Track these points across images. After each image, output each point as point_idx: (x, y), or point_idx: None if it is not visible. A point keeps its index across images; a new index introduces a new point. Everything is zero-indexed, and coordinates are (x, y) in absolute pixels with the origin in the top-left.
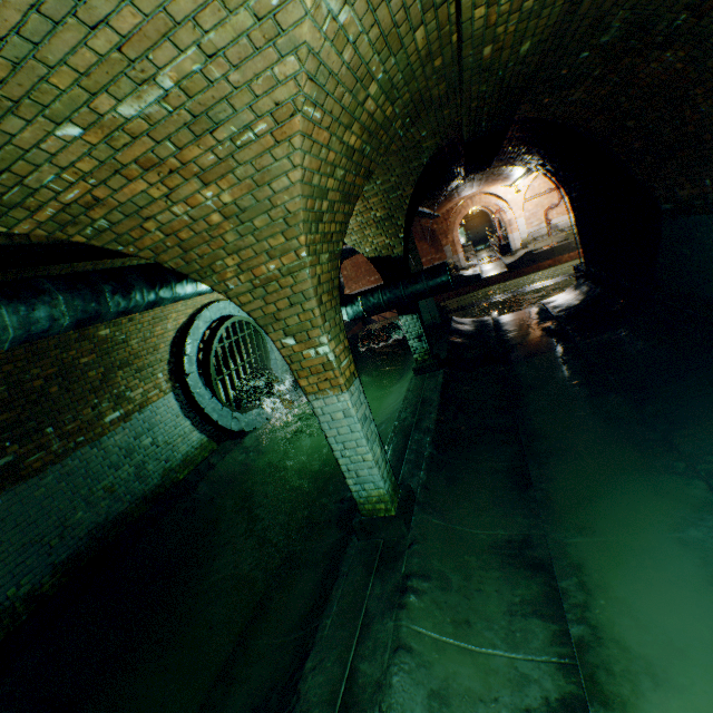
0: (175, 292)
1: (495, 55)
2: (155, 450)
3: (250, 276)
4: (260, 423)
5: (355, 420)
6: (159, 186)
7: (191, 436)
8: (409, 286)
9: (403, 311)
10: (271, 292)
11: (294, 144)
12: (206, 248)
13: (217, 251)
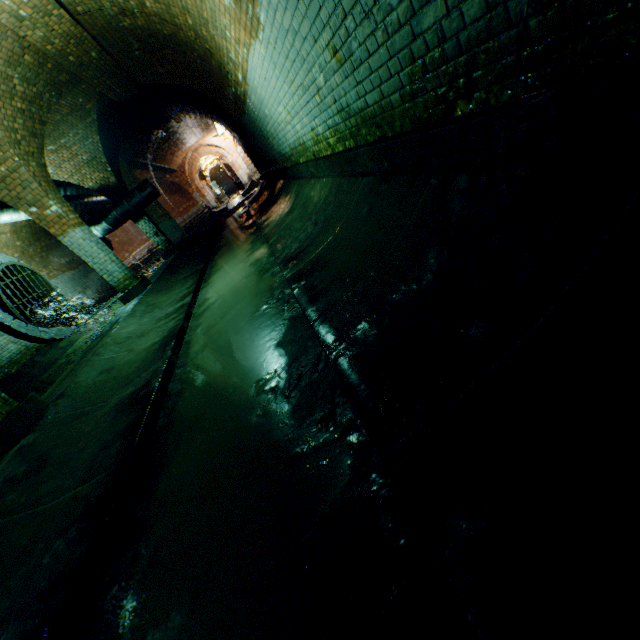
0: None
1: (79, 60)
2: None
3: None
4: (68, 334)
5: (91, 241)
6: None
7: (8, 347)
8: (130, 200)
9: (138, 220)
10: (10, 184)
11: None
12: None
13: None
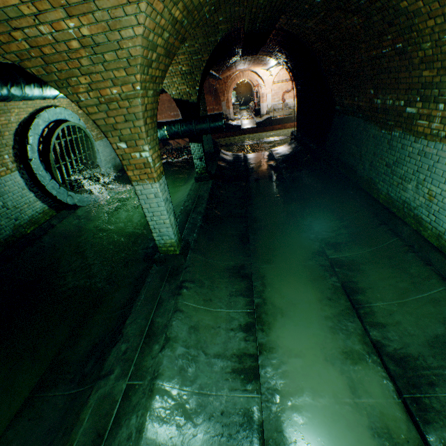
0: (24, 92)
1: None
2: (6, 211)
3: (97, 94)
4: (88, 201)
5: (162, 200)
6: (30, 5)
7: (35, 204)
8: (198, 124)
9: (193, 140)
10: (112, 109)
11: (141, 7)
12: (65, 66)
13: (74, 70)
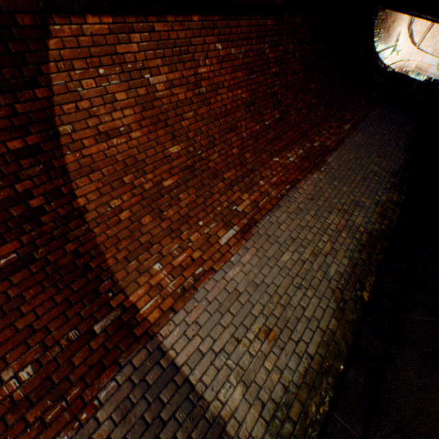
0: None
1: None
2: None
3: None
4: None
5: None
6: None
7: None
8: None
9: None
10: None
11: None
12: None
13: None
